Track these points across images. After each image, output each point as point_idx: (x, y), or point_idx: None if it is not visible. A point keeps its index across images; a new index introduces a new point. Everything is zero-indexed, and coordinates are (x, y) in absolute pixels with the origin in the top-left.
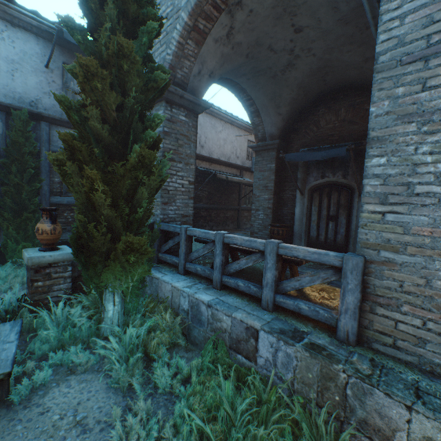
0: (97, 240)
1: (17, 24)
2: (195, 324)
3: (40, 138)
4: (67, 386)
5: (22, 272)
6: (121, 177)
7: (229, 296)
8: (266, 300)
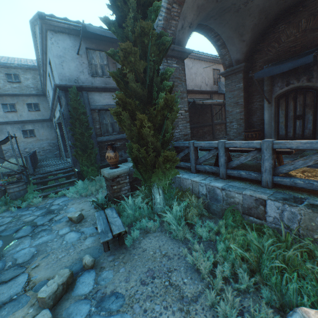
0: (146, 157)
1: (57, 30)
2: (213, 202)
3: (84, 102)
4: (149, 239)
5: (94, 184)
6: (155, 116)
7: (234, 182)
8: (265, 181)
